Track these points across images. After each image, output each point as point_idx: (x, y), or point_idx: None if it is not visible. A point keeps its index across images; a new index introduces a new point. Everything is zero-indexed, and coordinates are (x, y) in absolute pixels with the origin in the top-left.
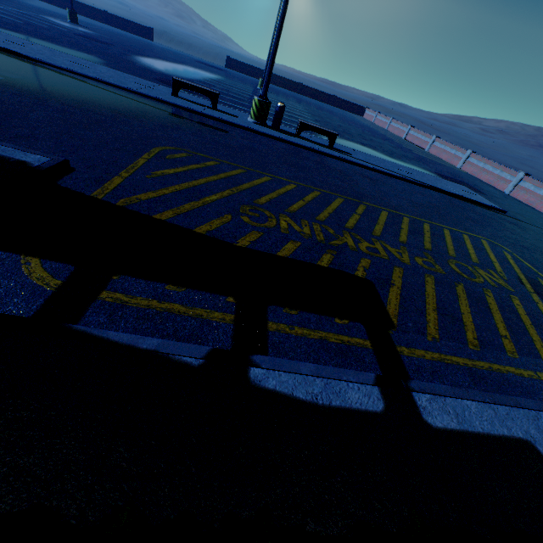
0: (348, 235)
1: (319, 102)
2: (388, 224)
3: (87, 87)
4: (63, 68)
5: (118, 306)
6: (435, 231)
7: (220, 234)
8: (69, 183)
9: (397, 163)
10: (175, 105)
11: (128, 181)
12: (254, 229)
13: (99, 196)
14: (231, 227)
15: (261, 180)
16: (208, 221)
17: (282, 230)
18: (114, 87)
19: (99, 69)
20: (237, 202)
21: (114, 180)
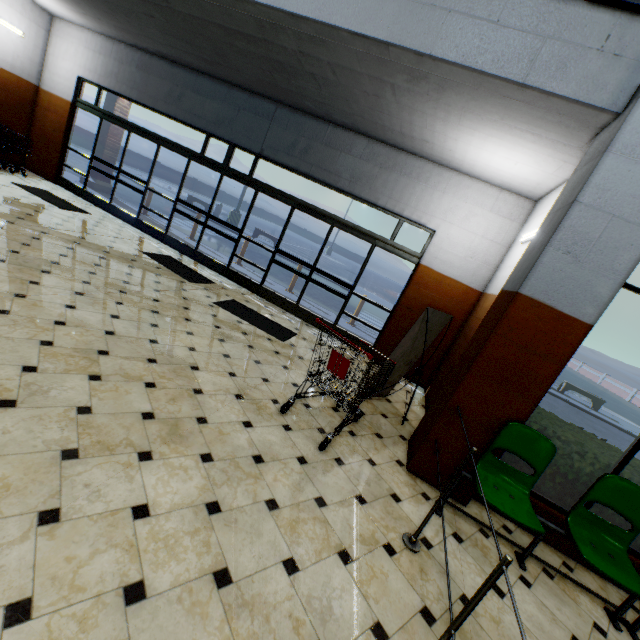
0: None
1: None
2: None
3: None
4: None
5: None
6: None
7: None
8: None
9: None
10: None
11: None
12: None
13: None
14: None
15: None
16: None
17: None
18: None
19: None
20: None
21: None
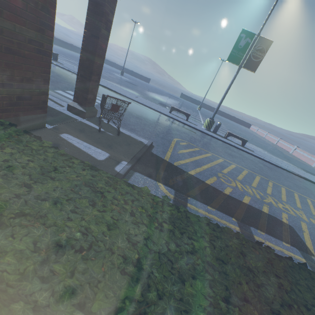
0: (270, 197)
1: (225, 118)
2: (287, 195)
3: (140, 107)
4: (130, 98)
5: (195, 211)
6: (314, 204)
7: (215, 186)
8: (155, 152)
9: (277, 159)
10: (172, 117)
11: (173, 154)
12: (228, 186)
13: (167, 159)
14: (218, 183)
15: (219, 160)
16: (208, 178)
17: (239, 189)
18: (148, 107)
19: (140, 99)
20: (215, 170)
21: (168, 152)
